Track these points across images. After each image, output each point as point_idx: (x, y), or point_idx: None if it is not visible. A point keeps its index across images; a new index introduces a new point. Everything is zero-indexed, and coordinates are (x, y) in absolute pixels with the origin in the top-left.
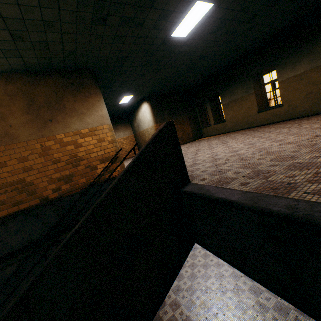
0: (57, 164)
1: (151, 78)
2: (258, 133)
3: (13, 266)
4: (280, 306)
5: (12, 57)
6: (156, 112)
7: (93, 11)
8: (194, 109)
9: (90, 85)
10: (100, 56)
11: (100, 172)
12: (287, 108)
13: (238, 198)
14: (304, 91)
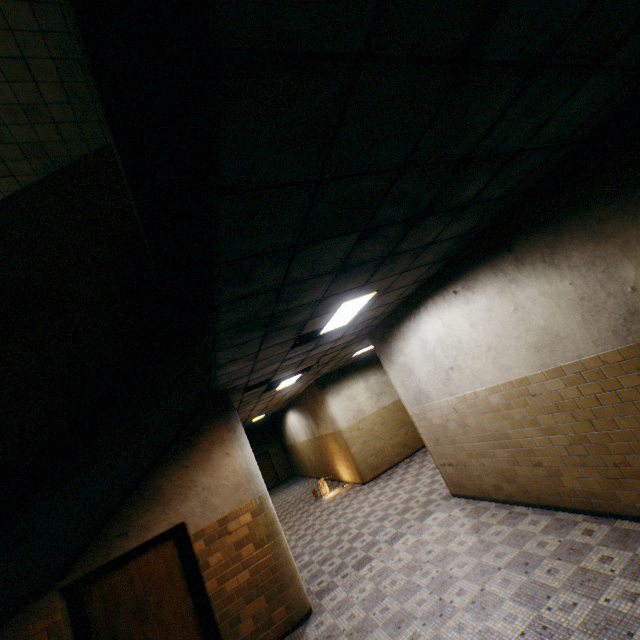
0: None
1: None
2: None
3: None
4: (604, 619)
5: (1, 178)
6: None
7: (86, 79)
8: None
9: None
10: None
11: None
12: None
13: None
14: None
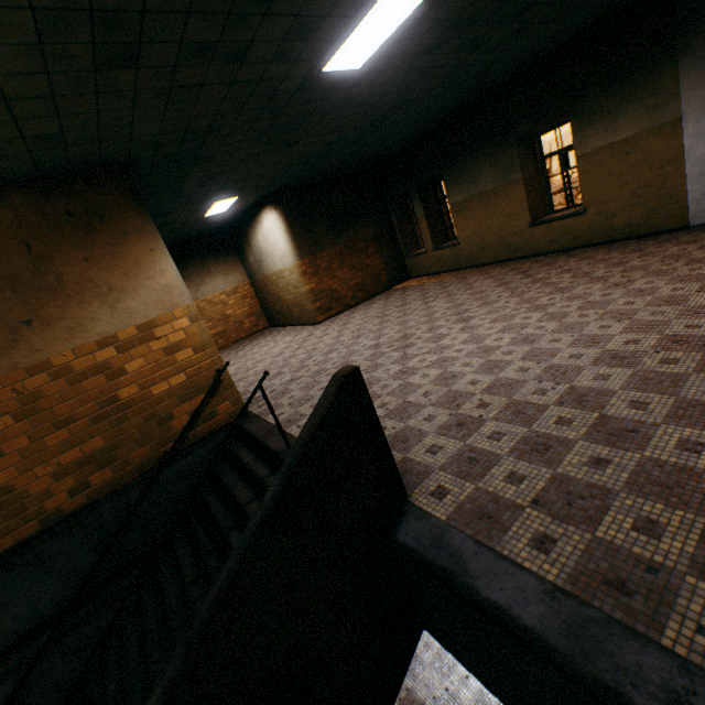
0: (69, 429)
1: (278, 159)
2: (536, 287)
3: (4, 685)
4: None
5: None
6: (299, 230)
7: (93, 38)
8: (387, 213)
9: (121, 210)
10: (136, 136)
11: (183, 429)
12: (595, 218)
13: (540, 619)
14: (632, 181)
